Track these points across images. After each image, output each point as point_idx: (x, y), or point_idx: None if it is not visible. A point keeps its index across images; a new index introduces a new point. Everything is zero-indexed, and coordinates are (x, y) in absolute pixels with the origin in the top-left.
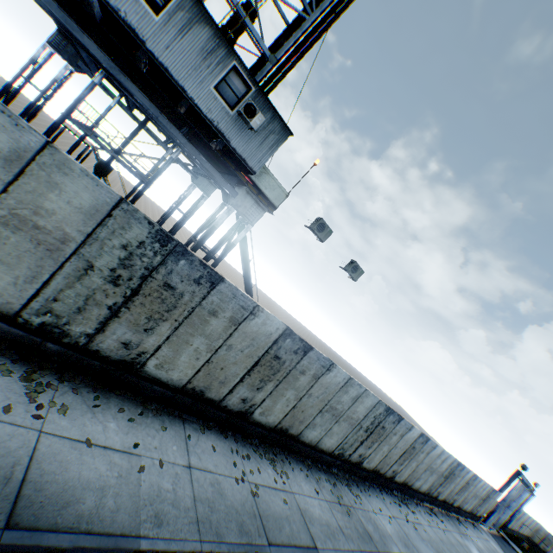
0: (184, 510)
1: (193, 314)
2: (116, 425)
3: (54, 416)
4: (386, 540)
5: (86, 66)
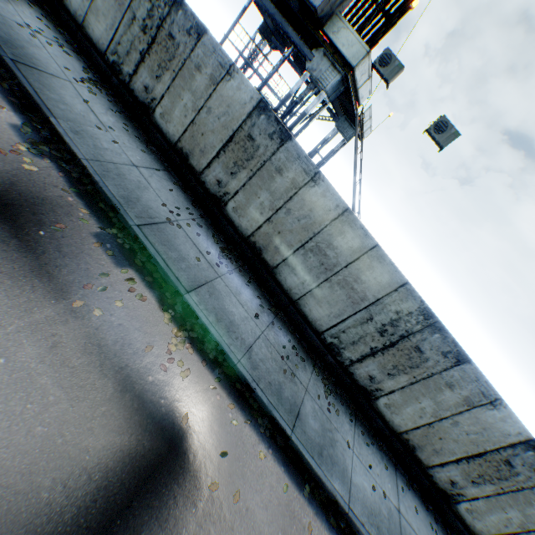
0: (98, 153)
1: (185, 68)
2: (113, 121)
3: (85, 90)
4: (329, 461)
5: (275, 39)
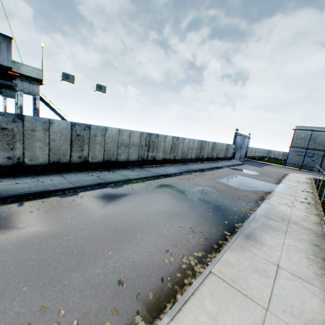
0: (66, 184)
1: (26, 135)
2: (27, 180)
3: None
4: (168, 172)
5: None
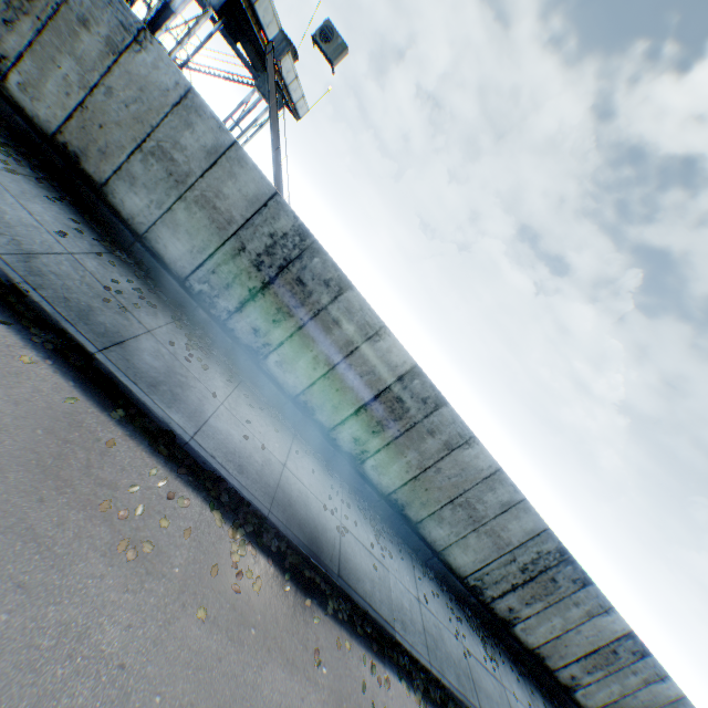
0: None
1: None
2: None
3: None
4: (170, 397)
5: None
